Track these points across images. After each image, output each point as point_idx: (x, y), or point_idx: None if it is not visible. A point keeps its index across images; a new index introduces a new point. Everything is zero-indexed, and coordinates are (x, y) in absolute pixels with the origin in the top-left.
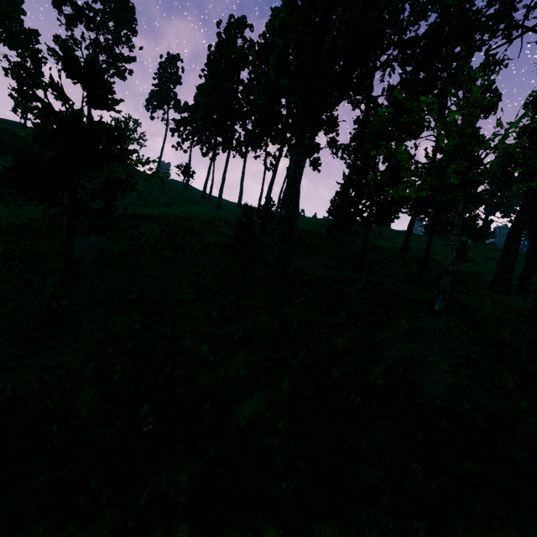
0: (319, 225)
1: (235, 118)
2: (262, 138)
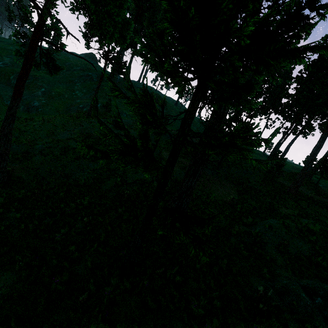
0: (293, 167)
1: (254, 97)
2: (268, 110)
